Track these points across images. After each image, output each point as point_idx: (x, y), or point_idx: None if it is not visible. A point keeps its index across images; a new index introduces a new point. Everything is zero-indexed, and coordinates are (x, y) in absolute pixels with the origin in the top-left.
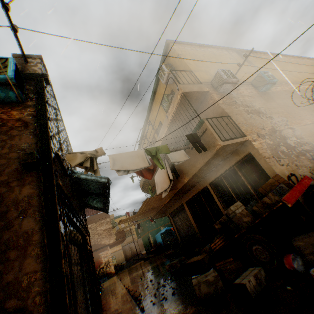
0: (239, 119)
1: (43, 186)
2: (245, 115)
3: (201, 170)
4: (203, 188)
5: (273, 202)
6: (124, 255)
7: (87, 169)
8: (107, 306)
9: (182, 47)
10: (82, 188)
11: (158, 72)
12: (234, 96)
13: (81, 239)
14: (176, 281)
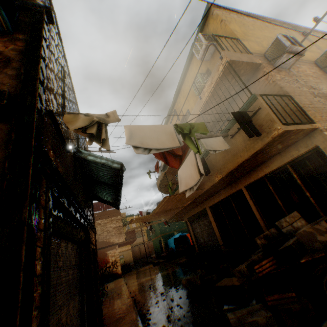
0: (303, 101)
1: (13, 145)
2: (310, 98)
3: (241, 166)
4: (236, 192)
5: None
6: (132, 256)
7: (91, 137)
8: (107, 320)
9: (227, 13)
10: (90, 175)
11: (192, 48)
12: (294, 74)
13: (83, 235)
14: (197, 303)
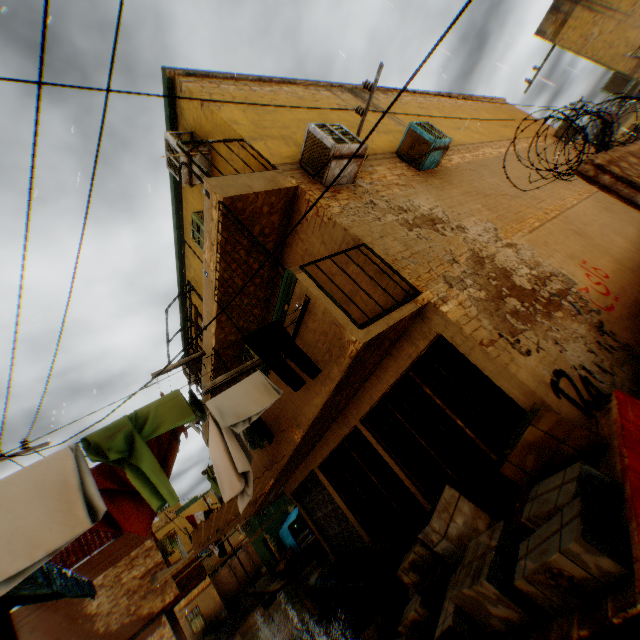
0: (393, 248)
1: None
2: (403, 234)
3: (328, 405)
4: (350, 433)
5: (593, 574)
6: (221, 592)
7: None
8: None
9: (213, 84)
10: None
11: None
12: (366, 189)
13: None
14: None
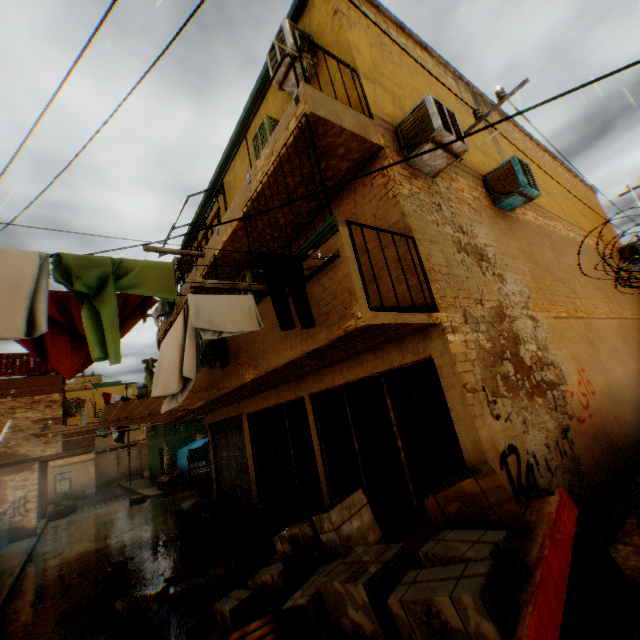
0: (436, 257)
1: None
2: (451, 251)
3: (294, 364)
4: (295, 400)
5: (469, 631)
6: (99, 473)
7: None
8: None
9: (356, 1)
10: None
11: None
12: (440, 191)
13: None
14: None
